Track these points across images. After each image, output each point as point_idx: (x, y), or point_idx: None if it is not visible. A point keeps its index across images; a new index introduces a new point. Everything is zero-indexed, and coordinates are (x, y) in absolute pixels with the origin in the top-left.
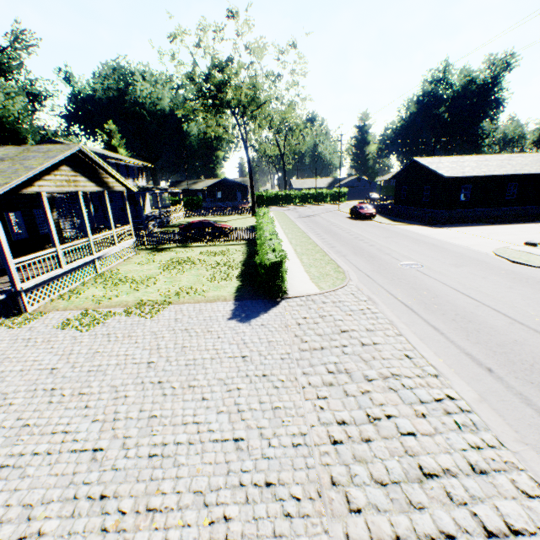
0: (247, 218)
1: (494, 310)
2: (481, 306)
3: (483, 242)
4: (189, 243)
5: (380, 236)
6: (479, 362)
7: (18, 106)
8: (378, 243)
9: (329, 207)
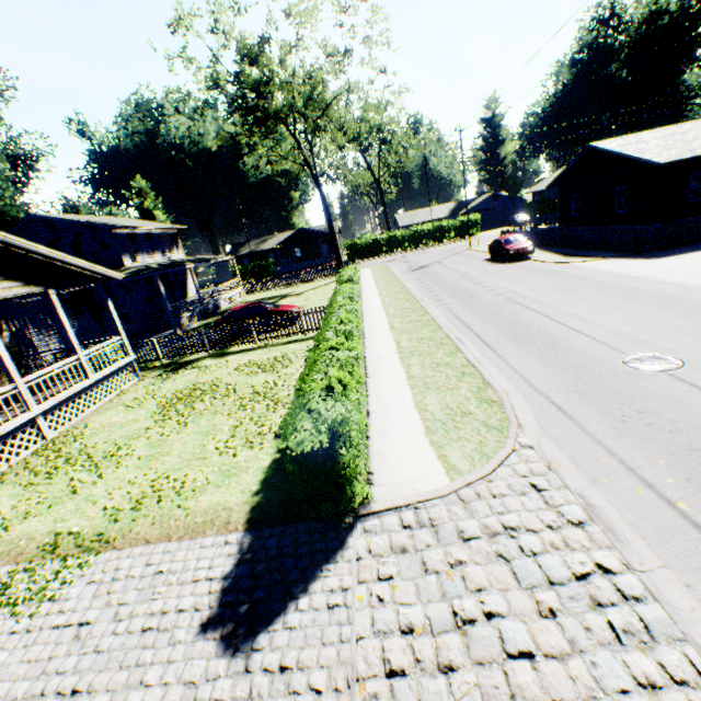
0: (332, 284)
1: None
2: None
3: None
4: (227, 347)
5: (554, 291)
6: None
7: None
8: (554, 307)
9: (455, 246)
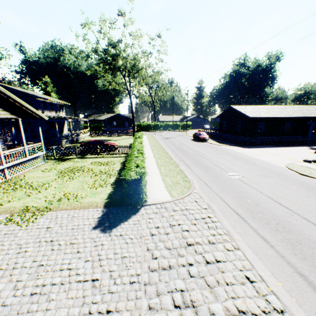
0: (130, 138)
1: (304, 218)
2: (294, 215)
3: (277, 159)
4: (86, 155)
5: (212, 153)
6: (315, 286)
7: None
8: (211, 158)
9: (180, 132)
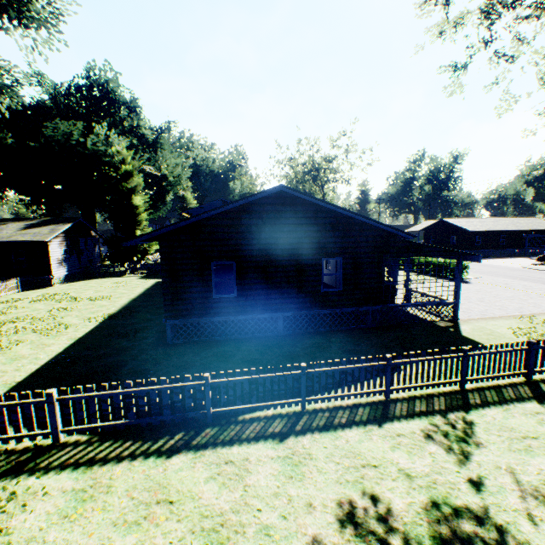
0: None
1: None
2: (543, 279)
3: (510, 264)
4: None
5: None
6: None
7: (187, 175)
8: None
9: None
